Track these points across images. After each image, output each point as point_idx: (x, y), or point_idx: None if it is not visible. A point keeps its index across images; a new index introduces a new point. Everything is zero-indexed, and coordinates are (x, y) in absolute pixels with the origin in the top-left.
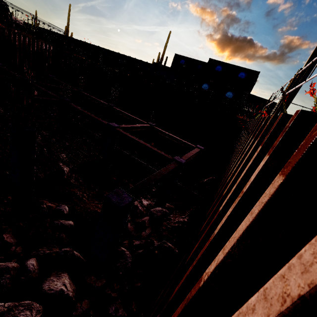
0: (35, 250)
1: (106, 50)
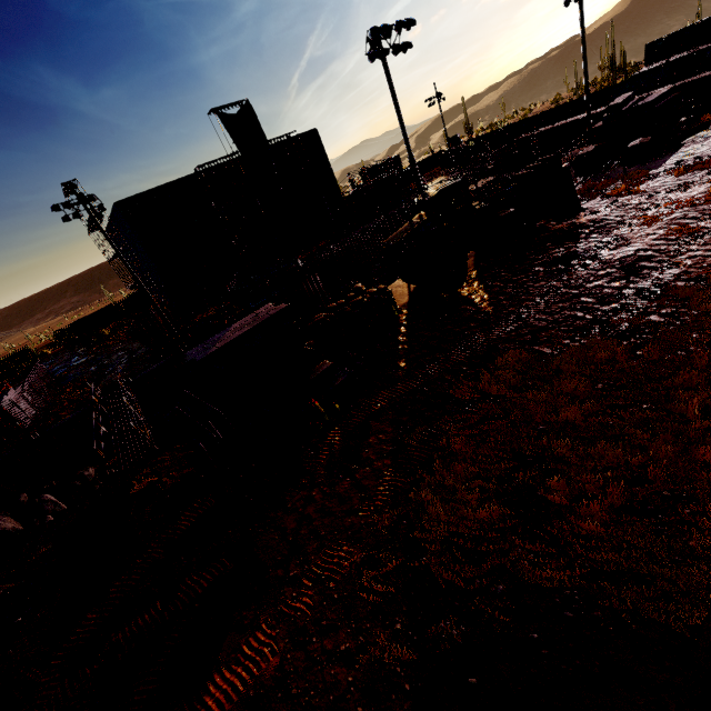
0: None
1: (562, 106)
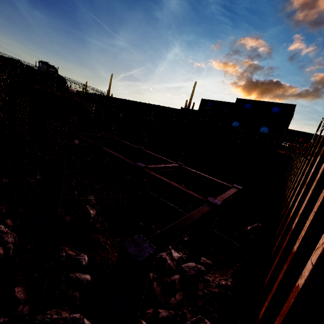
0: (42, 313)
1: (138, 102)
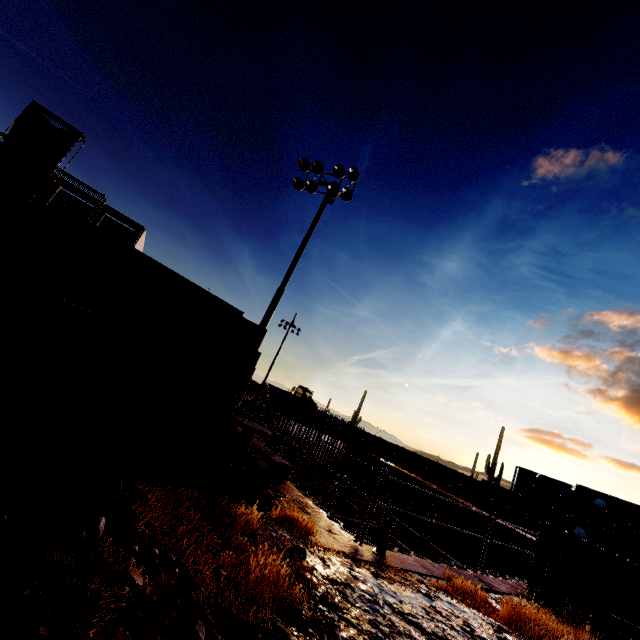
0: None
1: (412, 453)
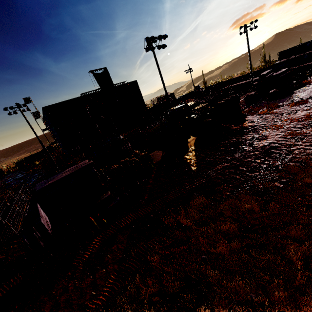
0: None
1: (243, 75)
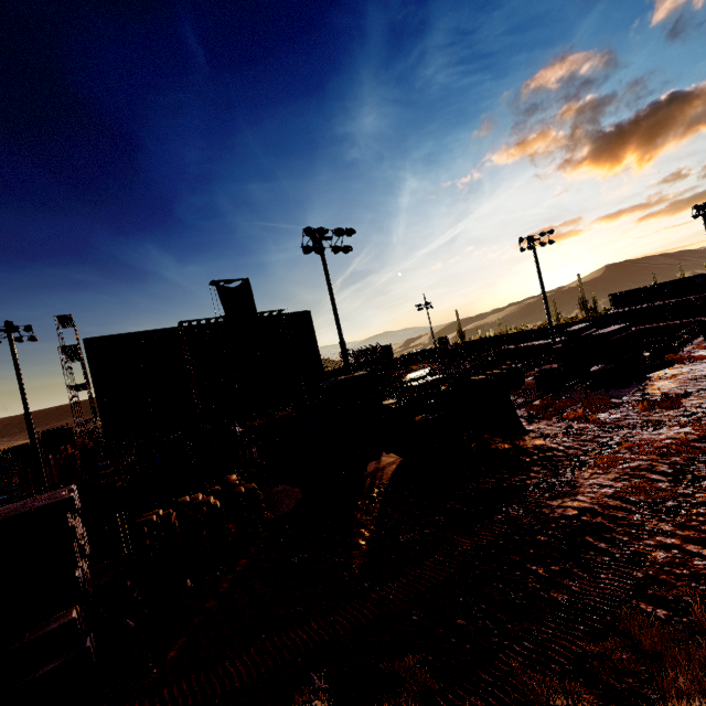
0: None
1: (541, 328)
